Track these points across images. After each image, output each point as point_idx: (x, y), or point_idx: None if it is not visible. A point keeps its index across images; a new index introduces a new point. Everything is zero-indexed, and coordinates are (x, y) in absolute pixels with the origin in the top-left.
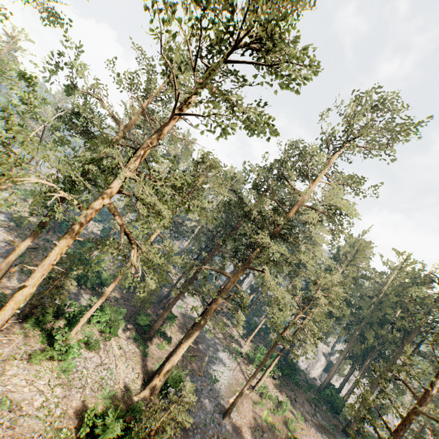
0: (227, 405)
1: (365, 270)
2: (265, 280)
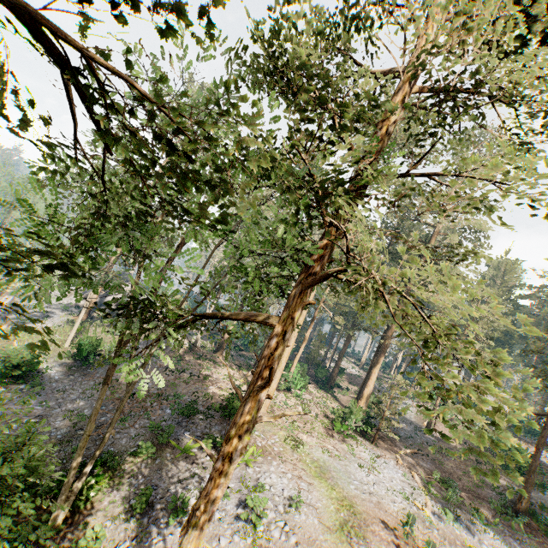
0: (423, 427)
1: (520, 288)
2: (428, 298)
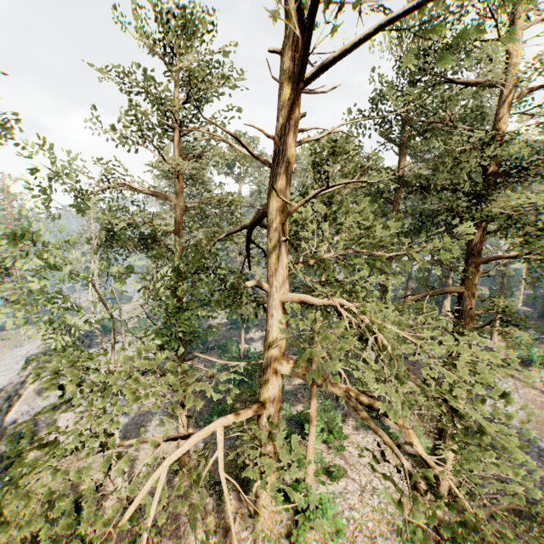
0: None
1: None
2: None
